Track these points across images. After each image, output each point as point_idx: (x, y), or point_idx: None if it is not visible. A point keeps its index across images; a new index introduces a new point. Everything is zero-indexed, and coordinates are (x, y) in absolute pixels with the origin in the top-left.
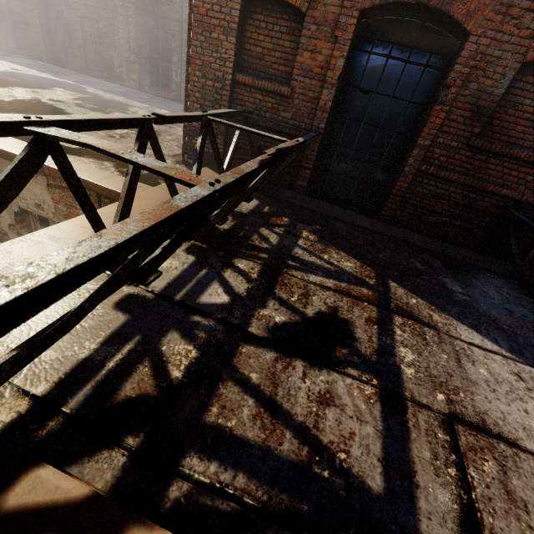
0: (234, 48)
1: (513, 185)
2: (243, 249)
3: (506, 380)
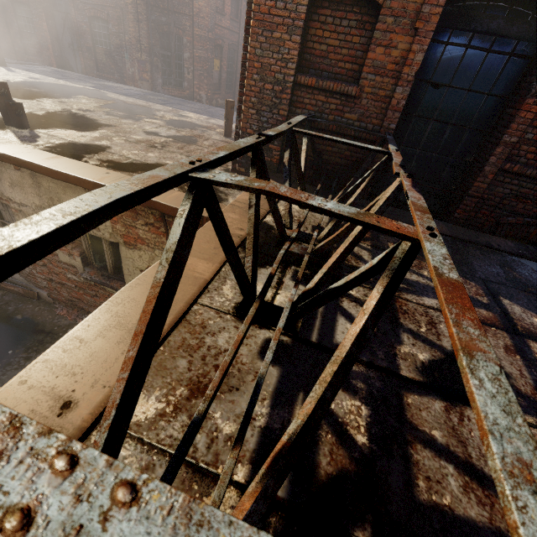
0: (298, 48)
1: None
2: (345, 272)
3: None
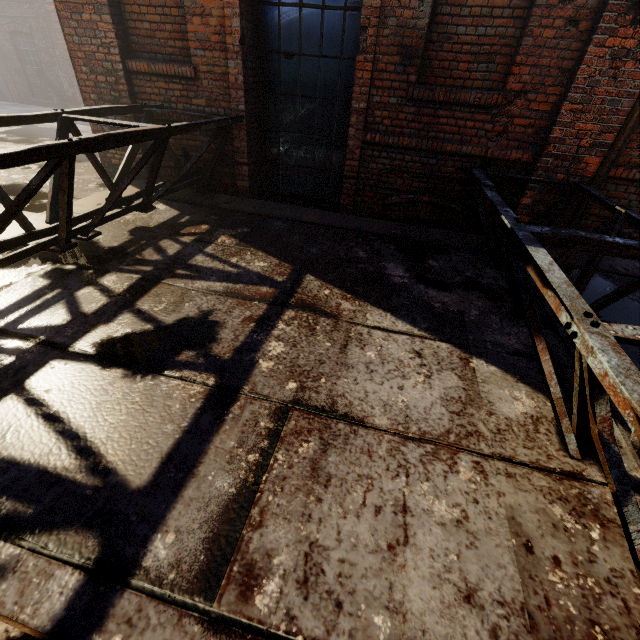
0: (112, 29)
1: (473, 139)
2: (122, 265)
3: (397, 360)
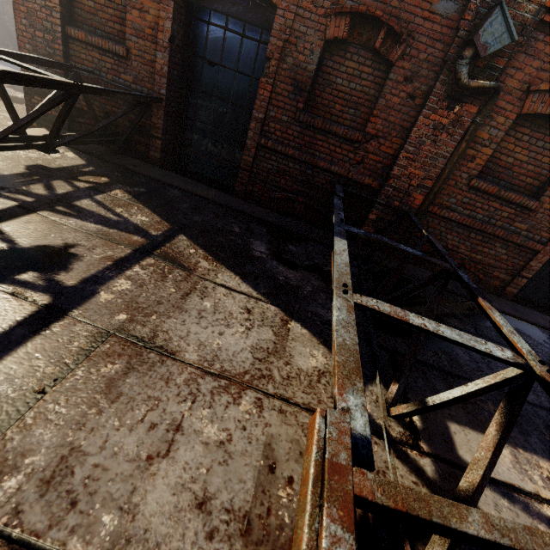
0: None
1: (340, 162)
2: (2, 191)
3: (228, 312)
